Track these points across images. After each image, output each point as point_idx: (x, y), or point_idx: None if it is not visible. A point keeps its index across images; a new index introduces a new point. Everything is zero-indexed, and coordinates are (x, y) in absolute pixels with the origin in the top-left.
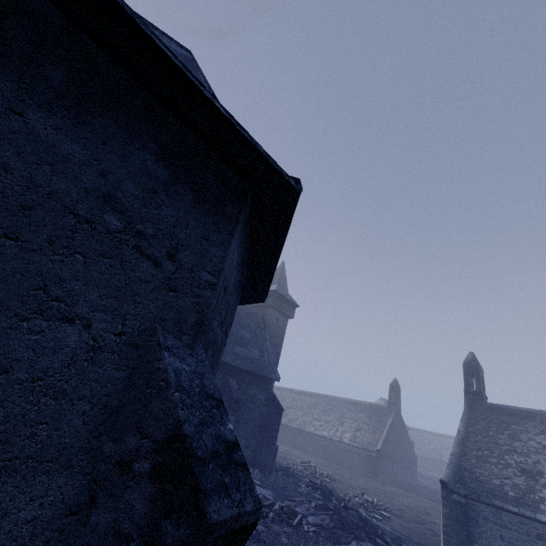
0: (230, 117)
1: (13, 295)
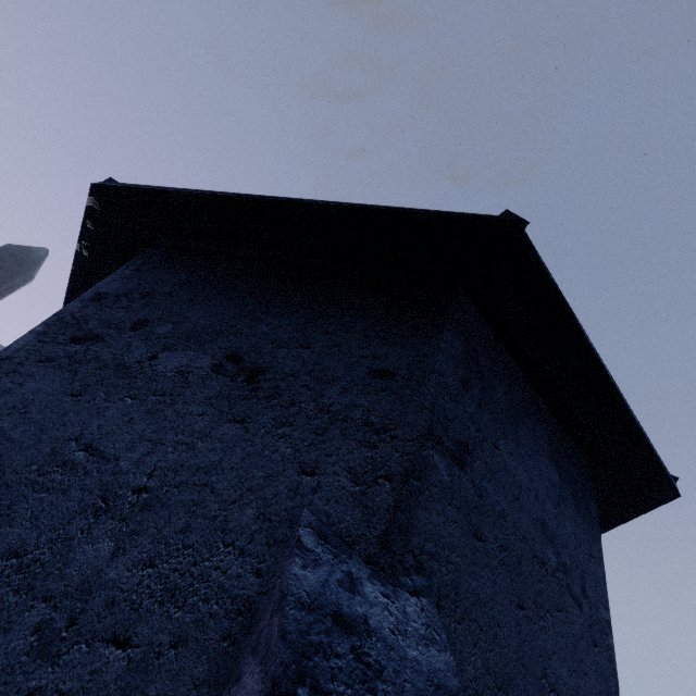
0: (640, 426)
1: (534, 691)
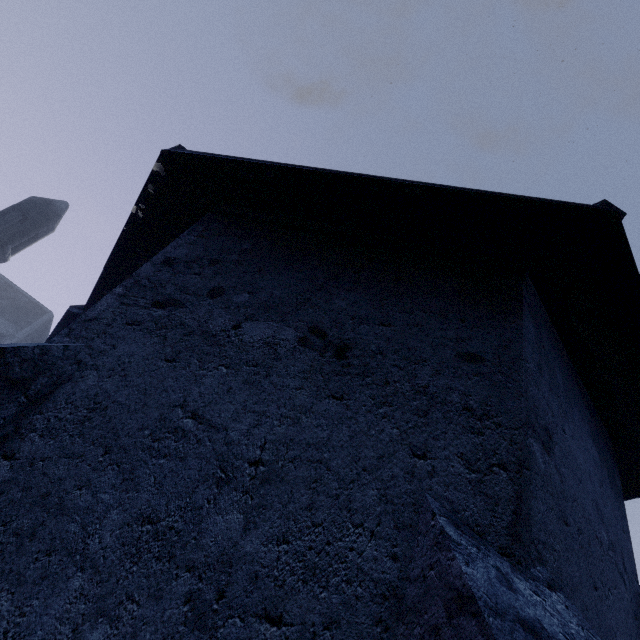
0: None
1: None
